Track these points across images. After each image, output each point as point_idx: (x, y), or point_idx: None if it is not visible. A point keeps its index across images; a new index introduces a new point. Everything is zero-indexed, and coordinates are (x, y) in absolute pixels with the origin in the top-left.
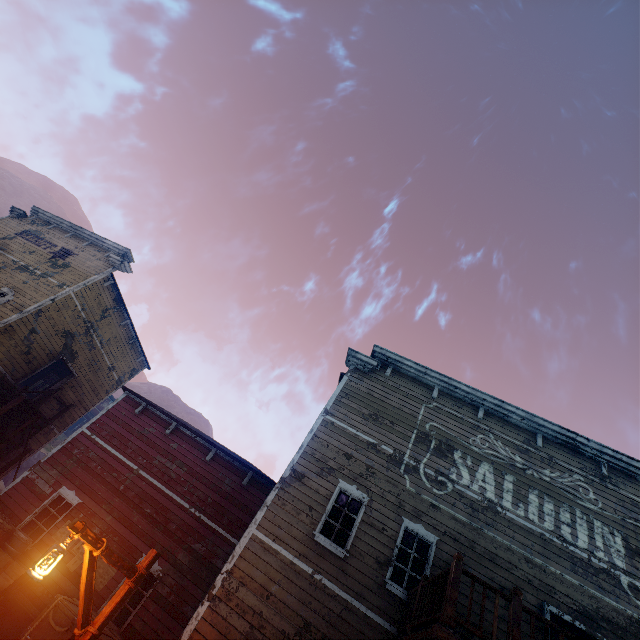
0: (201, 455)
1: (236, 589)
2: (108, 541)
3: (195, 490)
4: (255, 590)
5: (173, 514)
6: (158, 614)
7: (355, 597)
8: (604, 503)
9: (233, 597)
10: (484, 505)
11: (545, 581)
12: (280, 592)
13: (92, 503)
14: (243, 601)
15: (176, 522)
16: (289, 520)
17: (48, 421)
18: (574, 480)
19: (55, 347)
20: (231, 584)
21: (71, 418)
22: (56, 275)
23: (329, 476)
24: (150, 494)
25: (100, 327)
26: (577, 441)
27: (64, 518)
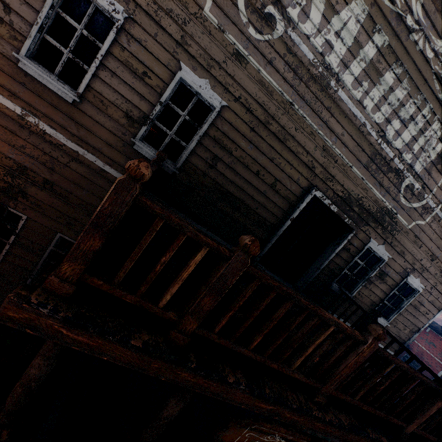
0: None
1: None
2: None
3: None
4: None
5: None
6: None
7: (90, 151)
8: None
9: None
10: (315, 73)
11: (329, 171)
12: None
13: None
14: None
15: None
16: None
17: None
18: None
19: None
20: None
21: None
22: None
23: None
24: None
25: None
26: None
27: None
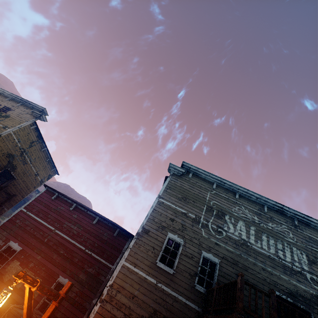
0: (90, 221)
1: (115, 295)
2: (39, 270)
3: (88, 240)
4: (126, 294)
5: (76, 253)
6: (69, 308)
7: (179, 294)
8: (297, 239)
9: (114, 299)
10: (241, 242)
11: (272, 279)
12: (139, 294)
13: (28, 249)
14: (119, 301)
15: (78, 257)
16: (142, 255)
17: (0, 204)
18: (282, 228)
19: (2, 163)
20: (112, 292)
21: (14, 202)
22: (1, 121)
23: (162, 231)
24: (62, 243)
25: (29, 152)
26: (283, 209)
27: (12, 258)
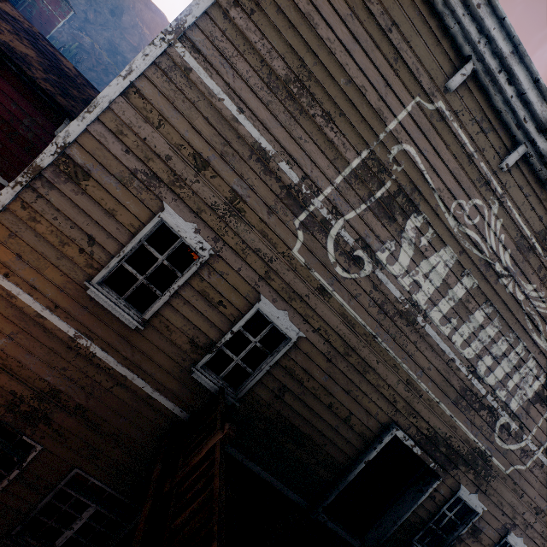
0: None
1: None
2: None
3: None
4: None
5: None
6: None
7: (140, 376)
8: None
9: None
10: (401, 309)
11: (413, 406)
12: (12, 348)
13: None
14: None
15: None
16: (42, 250)
17: None
18: None
19: None
20: None
21: None
22: None
23: (145, 192)
24: None
25: None
26: None
27: None
